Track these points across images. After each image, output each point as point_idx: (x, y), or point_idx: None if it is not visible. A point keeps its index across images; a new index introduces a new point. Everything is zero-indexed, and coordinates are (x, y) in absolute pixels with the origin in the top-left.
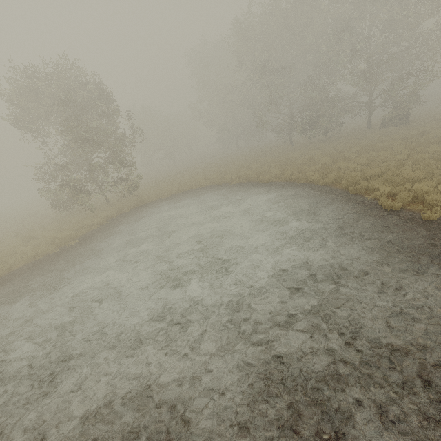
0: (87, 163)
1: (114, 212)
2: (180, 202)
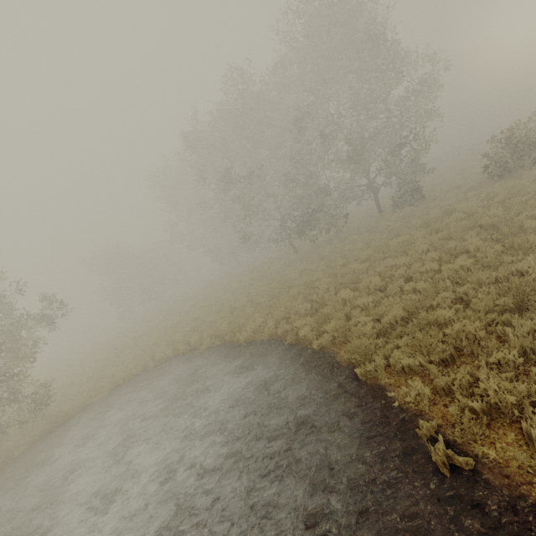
0: None
1: None
2: (108, 416)
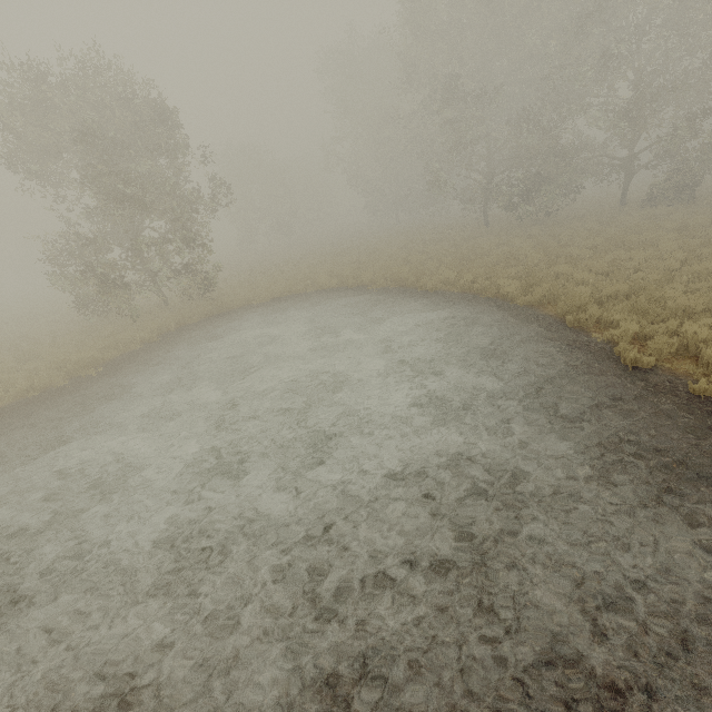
0: (132, 236)
1: (171, 322)
2: (282, 315)
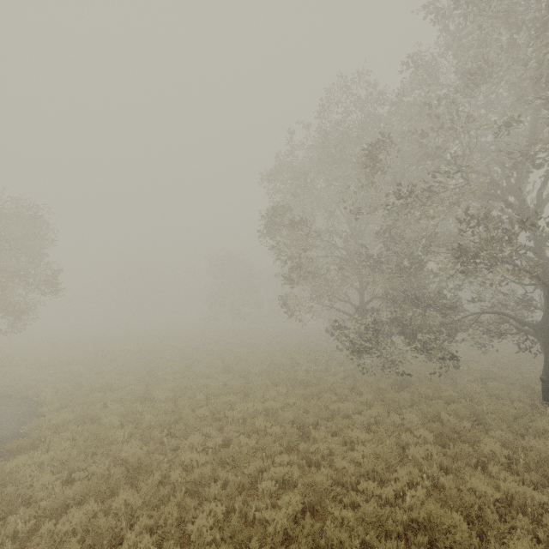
0: None
1: None
2: None
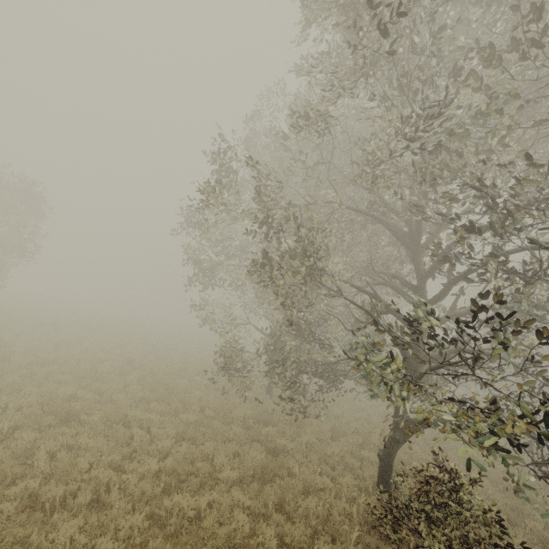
0: None
1: None
2: None
